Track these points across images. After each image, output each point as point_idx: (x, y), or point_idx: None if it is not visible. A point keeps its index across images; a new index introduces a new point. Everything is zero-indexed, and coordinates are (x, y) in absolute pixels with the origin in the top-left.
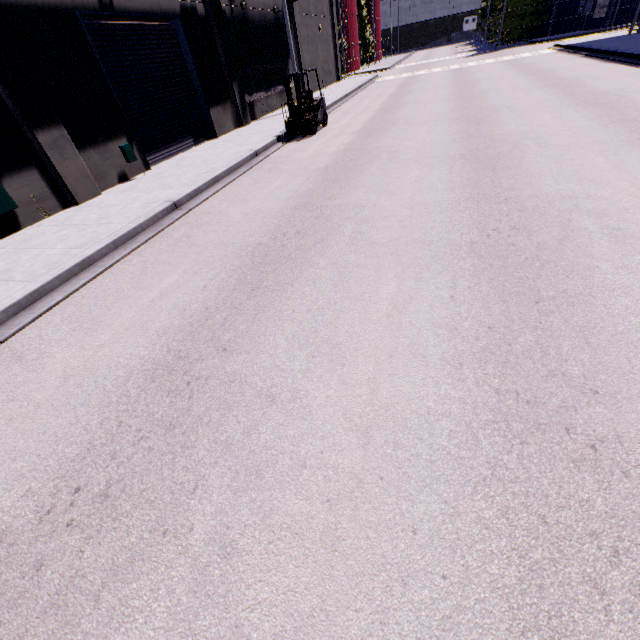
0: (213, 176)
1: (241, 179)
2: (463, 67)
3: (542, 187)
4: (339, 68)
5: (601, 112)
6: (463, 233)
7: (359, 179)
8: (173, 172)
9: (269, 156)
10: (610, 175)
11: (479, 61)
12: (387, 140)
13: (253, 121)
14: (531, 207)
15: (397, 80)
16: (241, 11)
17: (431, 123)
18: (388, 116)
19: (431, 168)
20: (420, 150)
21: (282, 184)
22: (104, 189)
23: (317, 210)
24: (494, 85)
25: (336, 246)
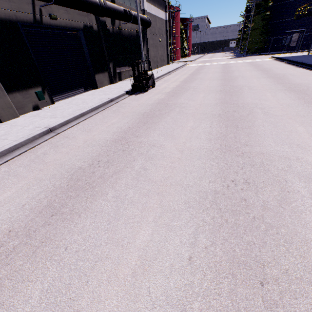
0: (81, 112)
1: (97, 115)
2: (227, 63)
3: (266, 146)
4: (169, 59)
5: (299, 95)
6: (211, 181)
7: (158, 124)
8: (64, 107)
9: (118, 102)
10: (310, 142)
11: (235, 61)
12: (181, 99)
13: (120, 81)
14: (259, 163)
15: (195, 66)
16: (118, 30)
17: (206, 92)
18: (186, 85)
19: (200, 121)
20: (197, 108)
21: (116, 121)
22: (22, 114)
23: (126, 144)
24: (241, 74)
25: (125, 179)
